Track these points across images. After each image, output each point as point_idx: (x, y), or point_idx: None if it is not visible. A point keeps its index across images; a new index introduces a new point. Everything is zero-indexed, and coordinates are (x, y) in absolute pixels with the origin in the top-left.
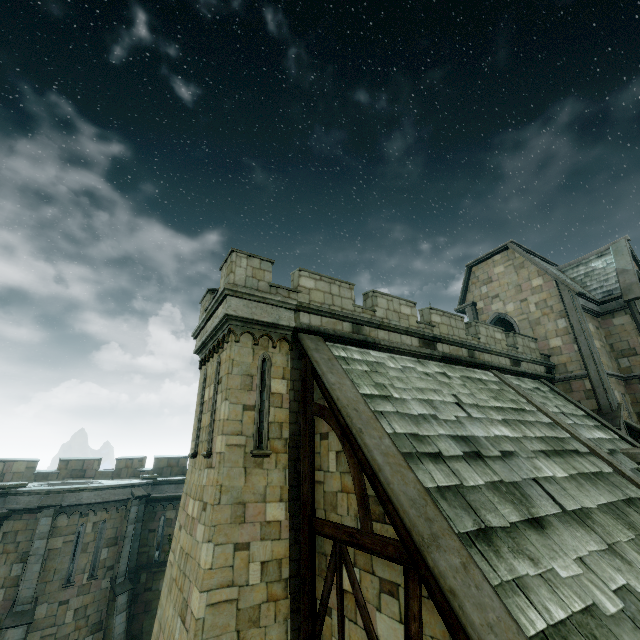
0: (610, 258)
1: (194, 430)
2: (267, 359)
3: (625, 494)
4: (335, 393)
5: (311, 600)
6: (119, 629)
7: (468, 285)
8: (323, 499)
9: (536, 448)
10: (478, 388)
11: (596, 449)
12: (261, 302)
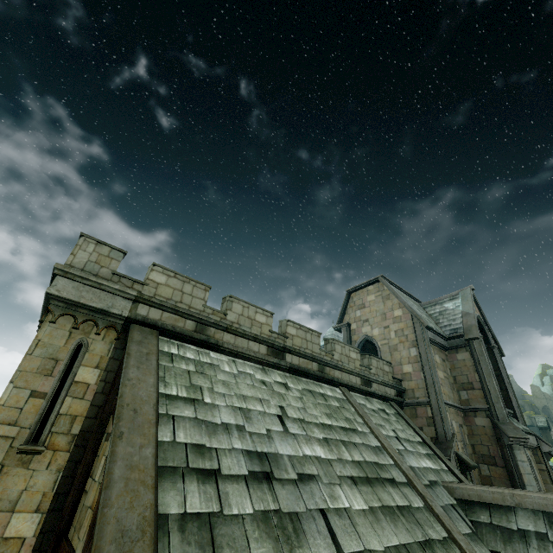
0: (458, 302)
1: None
2: (84, 345)
3: (425, 535)
4: (123, 389)
5: None
6: None
7: (347, 307)
8: (79, 514)
9: (346, 473)
10: (315, 403)
11: (414, 480)
12: (95, 287)
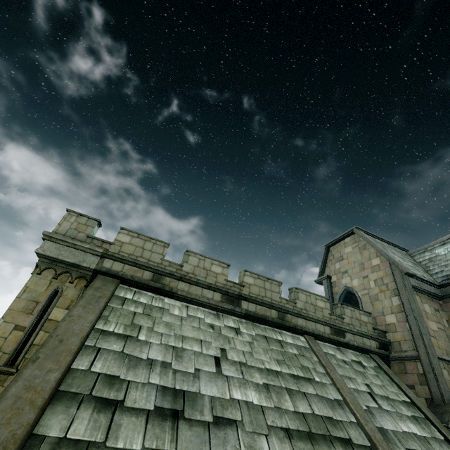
0: None
1: None
2: (60, 291)
3: None
4: (60, 323)
5: None
6: None
7: (326, 261)
8: None
9: (280, 424)
10: (267, 348)
11: (379, 444)
12: (71, 247)
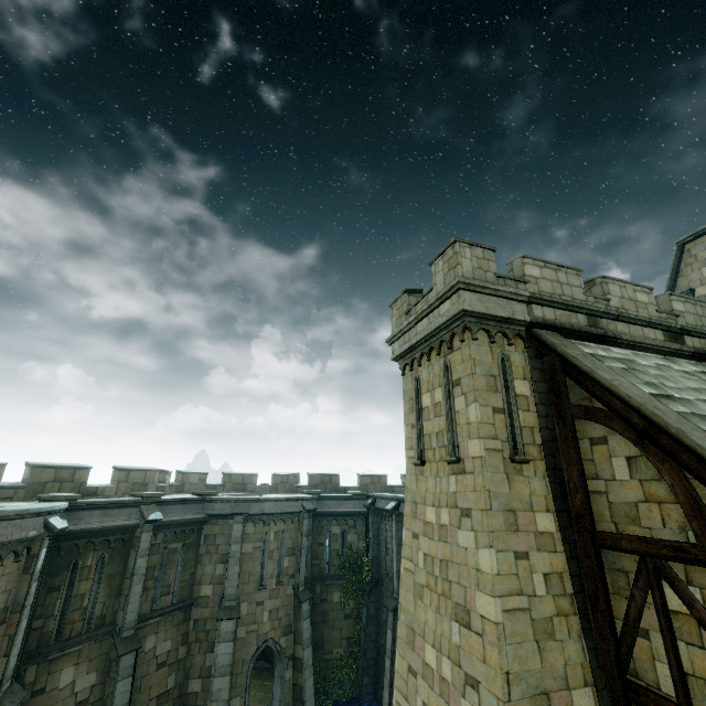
0: None
1: (408, 438)
2: (505, 358)
3: None
4: (621, 390)
5: (609, 619)
6: (306, 634)
7: (679, 268)
8: (609, 511)
9: None
10: None
11: None
12: (493, 295)
